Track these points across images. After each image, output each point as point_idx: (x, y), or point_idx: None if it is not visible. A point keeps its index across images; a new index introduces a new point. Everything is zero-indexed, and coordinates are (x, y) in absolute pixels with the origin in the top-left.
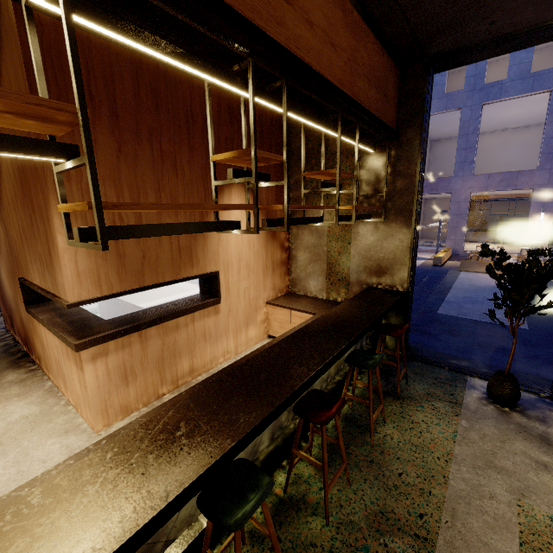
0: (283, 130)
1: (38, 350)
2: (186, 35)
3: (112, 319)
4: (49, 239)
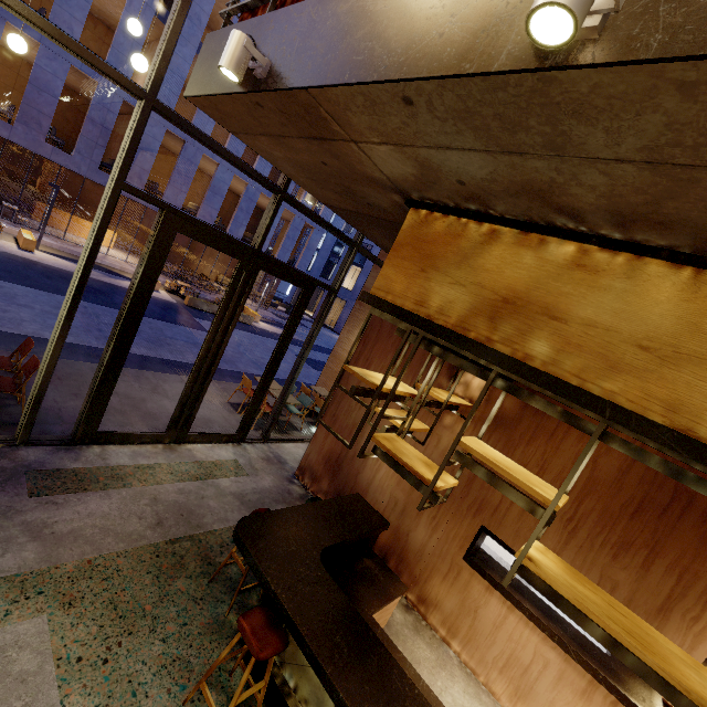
0: None
1: (435, 595)
2: None
3: (615, 657)
4: (683, 606)
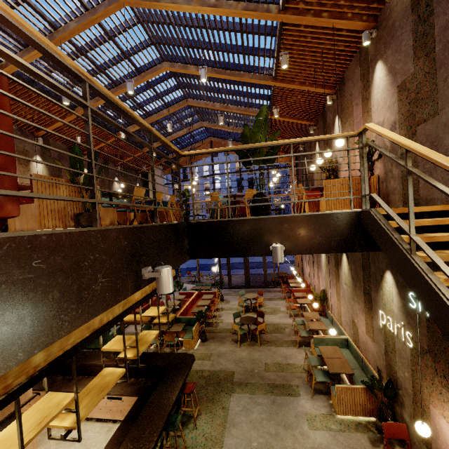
0: None
1: None
2: None
3: None
4: None
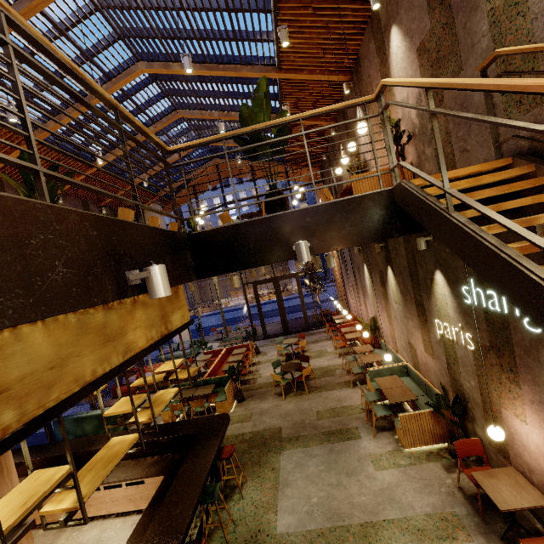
0: None
1: None
2: None
3: None
4: None
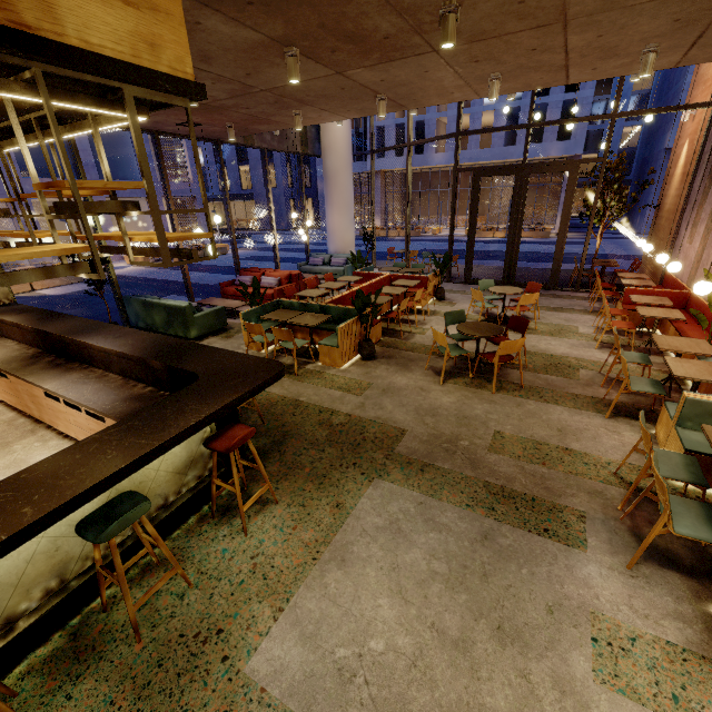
0: (5, 183)
1: None
2: (1, 138)
3: None
4: None
